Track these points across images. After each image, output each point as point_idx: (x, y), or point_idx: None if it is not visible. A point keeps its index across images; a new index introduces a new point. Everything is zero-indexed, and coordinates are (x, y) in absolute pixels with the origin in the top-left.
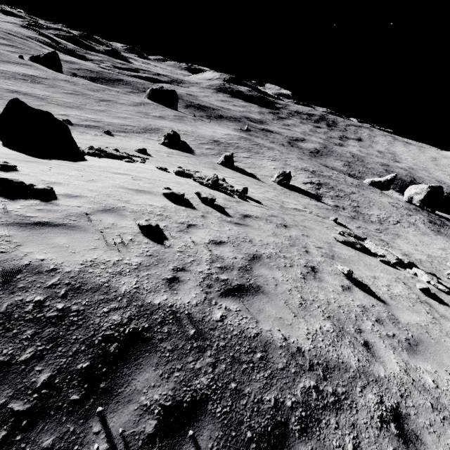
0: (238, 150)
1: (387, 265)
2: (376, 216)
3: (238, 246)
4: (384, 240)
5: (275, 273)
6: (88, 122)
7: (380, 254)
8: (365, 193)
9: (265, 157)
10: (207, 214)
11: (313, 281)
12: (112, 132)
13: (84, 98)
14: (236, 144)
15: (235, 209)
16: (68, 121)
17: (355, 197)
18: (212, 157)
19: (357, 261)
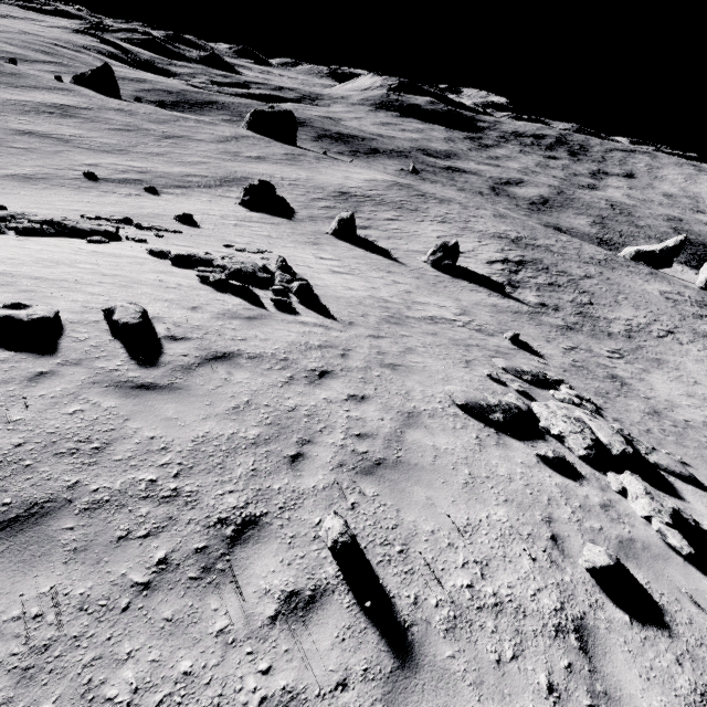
0: (380, 208)
1: (550, 468)
2: (624, 321)
3: (11, 477)
4: (621, 375)
5: (29, 581)
6: (127, 175)
7: (553, 433)
8: (615, 276)
9: (427, 218)
10: (66, 368)
11: (174, 594)
12: (162, 189)
13: (139, 135)
14: (380, 197)
15: (214, 339)
16: (91, 175)
17: (589, 284)
18: (325, 223)
19: (450, 472)
